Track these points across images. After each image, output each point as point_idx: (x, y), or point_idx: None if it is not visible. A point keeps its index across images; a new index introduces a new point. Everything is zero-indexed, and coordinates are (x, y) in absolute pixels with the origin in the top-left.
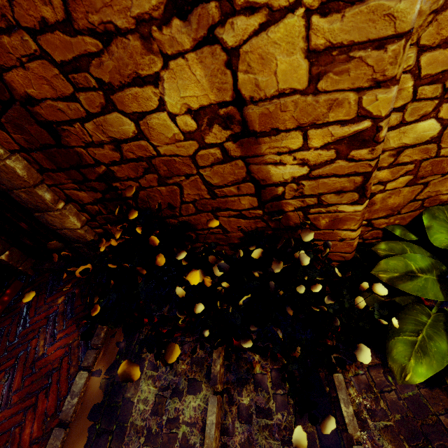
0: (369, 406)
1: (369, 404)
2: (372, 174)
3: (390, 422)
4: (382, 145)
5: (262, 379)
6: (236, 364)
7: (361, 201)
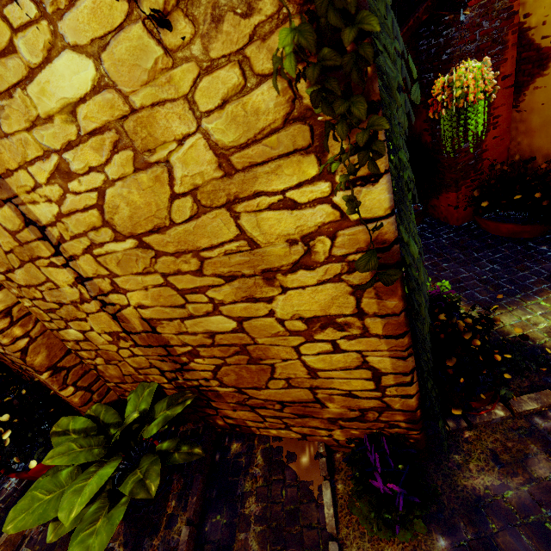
0: (34, 535)
1: (36, 533)
2: (26, 359)
3: (31, 550)
4: (16, 345)
5: (2, 493)
6: (4, 477)
7: (38, 373)
